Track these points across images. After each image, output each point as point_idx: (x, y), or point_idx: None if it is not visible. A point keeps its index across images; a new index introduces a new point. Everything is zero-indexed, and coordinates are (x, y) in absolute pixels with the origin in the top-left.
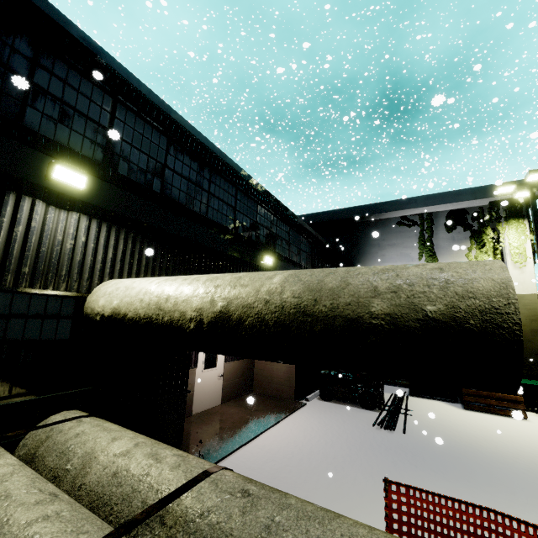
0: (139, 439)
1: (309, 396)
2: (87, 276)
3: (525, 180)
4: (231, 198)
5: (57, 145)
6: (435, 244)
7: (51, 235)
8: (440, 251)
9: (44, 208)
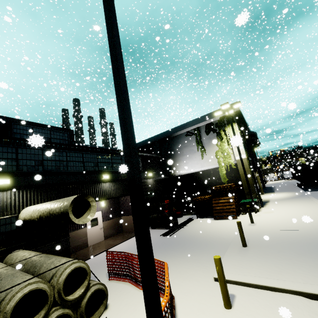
0: (30, 252)
1: None
2: (17, 208)
3: (222, 109)
4: (80, 158)
5: None
6: (203, 142)
7: (2, 200)
8: (206, 145)
9: None
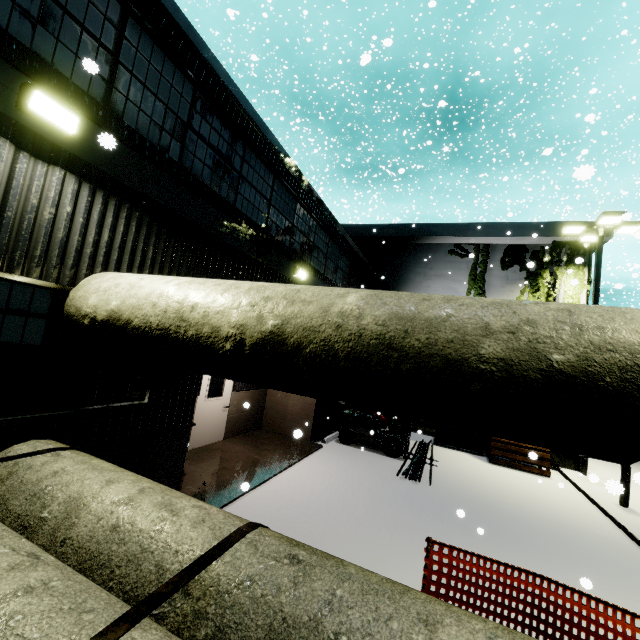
0: (144, 483)
1: (327, 437)
2: (72, 262)
3: (597, 222)
4: (266, 188)
5: (36, 58)
6: (486, 281)
7: (22, 196)
8: (491, 290)
9: (13, 152)
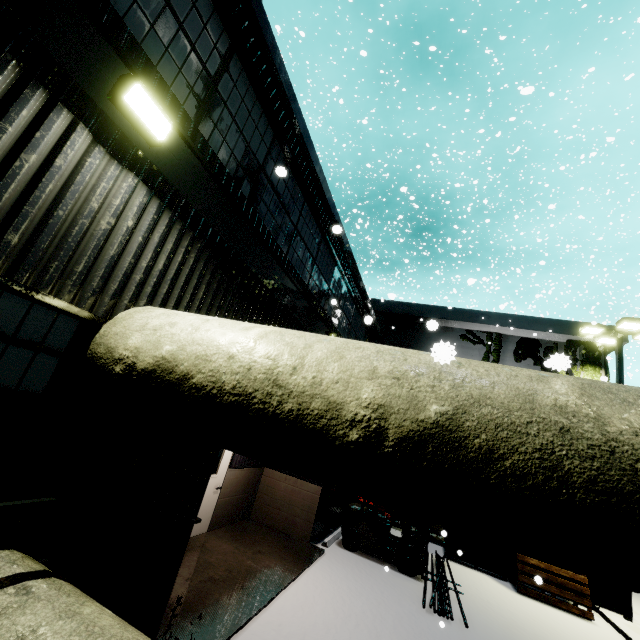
0: None
1: (328, 539)
2: (116, 287)
3: (617, 326)
4: (314, 246)
5: (143, 56)
6: None
7: (82, 195)
8: None
9: (88, 143)
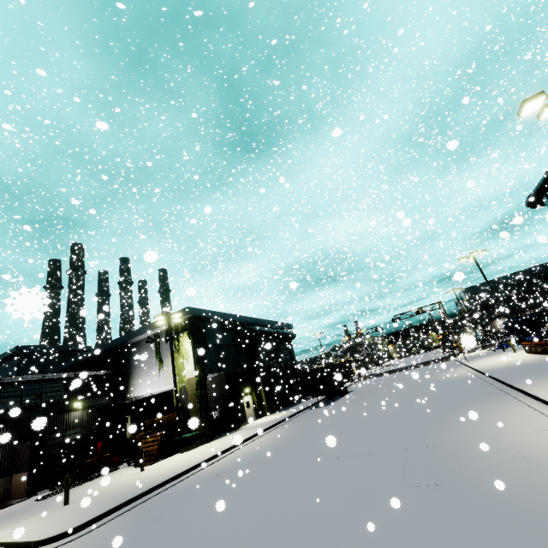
0: None
1: (42, 491)
2: None
3: (158, 320)
4: None
5: None
6: (162, 352)
7: None
8: (164, 357)
9: None
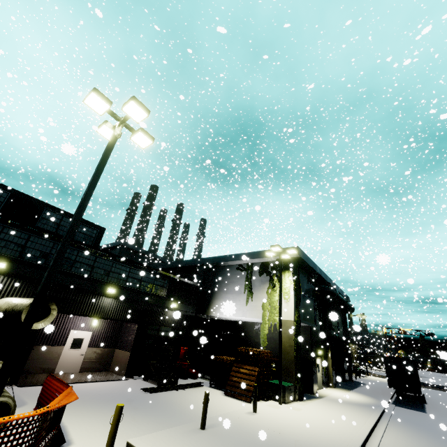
0: None
1: (137, 376)
2: None
3: (272, 250)
4: (91, 261)
5: None
6: (253, 283)
7: None
8: (255, 288)
9: None
